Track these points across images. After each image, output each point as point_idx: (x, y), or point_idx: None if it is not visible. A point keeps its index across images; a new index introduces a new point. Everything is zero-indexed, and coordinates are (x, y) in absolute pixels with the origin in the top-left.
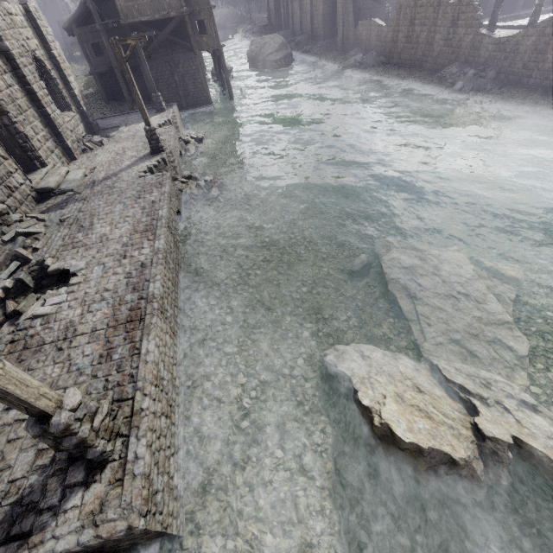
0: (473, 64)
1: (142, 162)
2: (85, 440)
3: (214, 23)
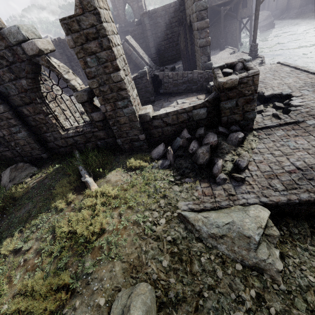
0: None
1: None
2: None
3: (252, 0)
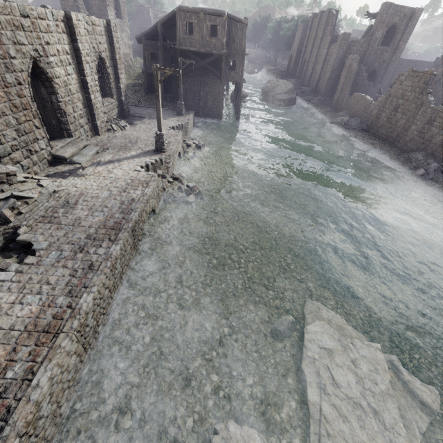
0: (437, 158)
1: (144, 157)
2: None
3: (243, 65)
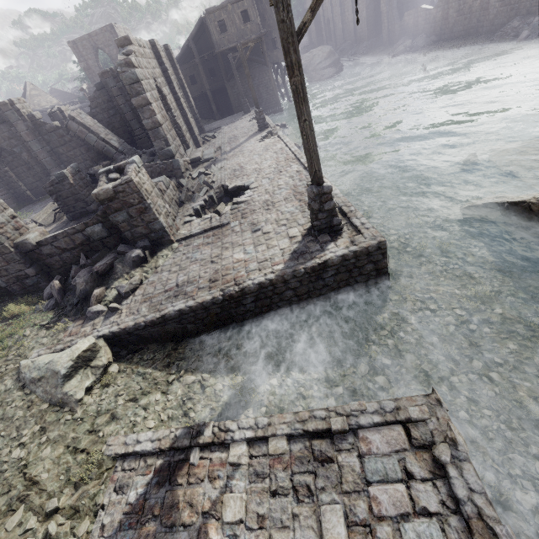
0: (536, 13)
1: (254, 136)
2: (335, 207)
3: None
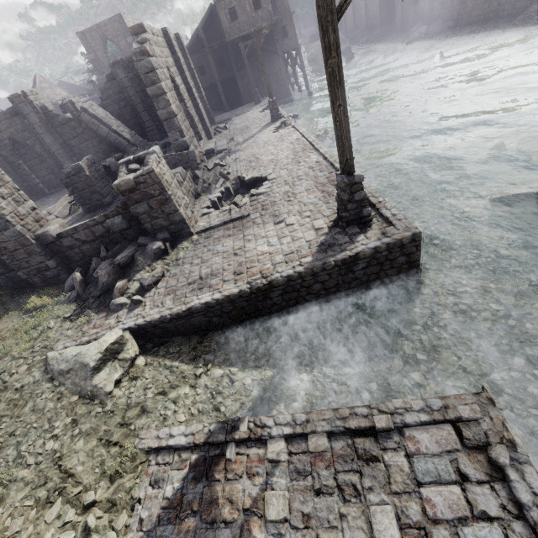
0: None
1: (268, 127)
2: (365, 198)
3: (294, 27)
